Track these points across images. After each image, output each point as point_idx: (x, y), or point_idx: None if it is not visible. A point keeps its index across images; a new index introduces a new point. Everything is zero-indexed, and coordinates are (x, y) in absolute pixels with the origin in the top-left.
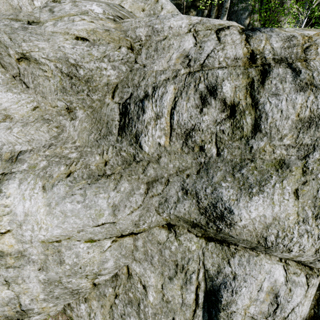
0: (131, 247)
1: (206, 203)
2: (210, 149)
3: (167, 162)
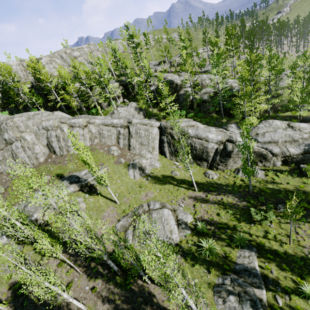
0: (3, 152)
1: (4, 139)
2: (1, 133)
3: (0, 137)
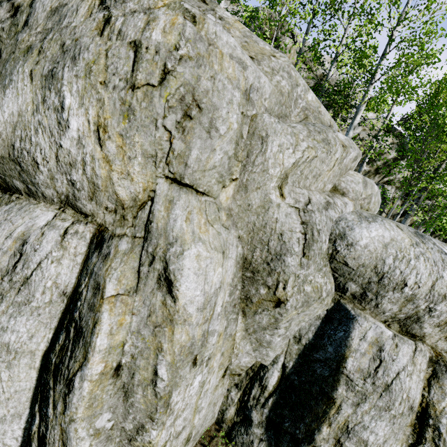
0: None
1: None
2: None
3: None
